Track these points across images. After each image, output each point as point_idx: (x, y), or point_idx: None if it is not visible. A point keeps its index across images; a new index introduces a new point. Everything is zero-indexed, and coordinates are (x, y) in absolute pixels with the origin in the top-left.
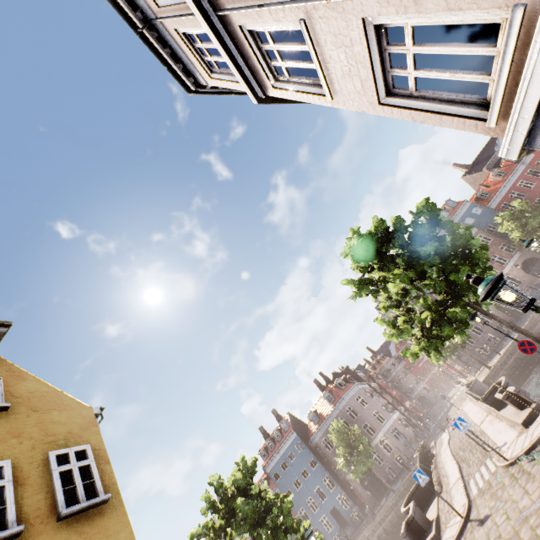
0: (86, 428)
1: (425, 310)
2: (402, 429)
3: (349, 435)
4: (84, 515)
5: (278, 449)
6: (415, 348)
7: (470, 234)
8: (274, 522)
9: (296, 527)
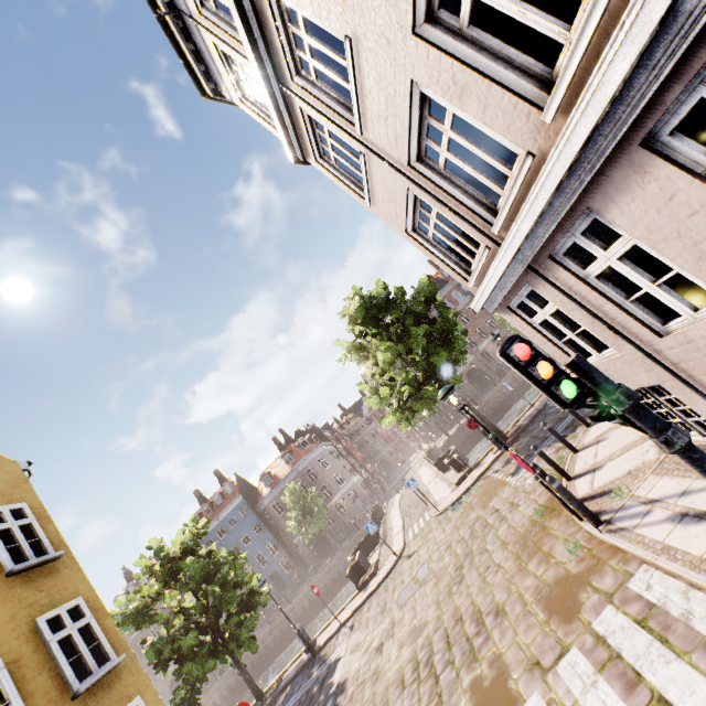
0: (16, 485)
1: (406, 384)
2: (359, 492)
3: (306, 498)
4: (36, 571)
5: (217, 515)
6: (390, 417)
7: (456, 321)
8: (225, 578)
9: (247, 581)
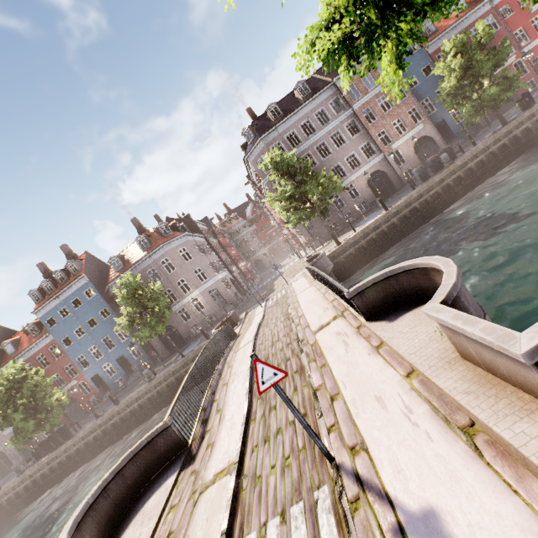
0: None
1: None
2: (222, 290)
3: (146, 293)
4: None
5: (57, 293)
6: None
7: None
8: None
9: None
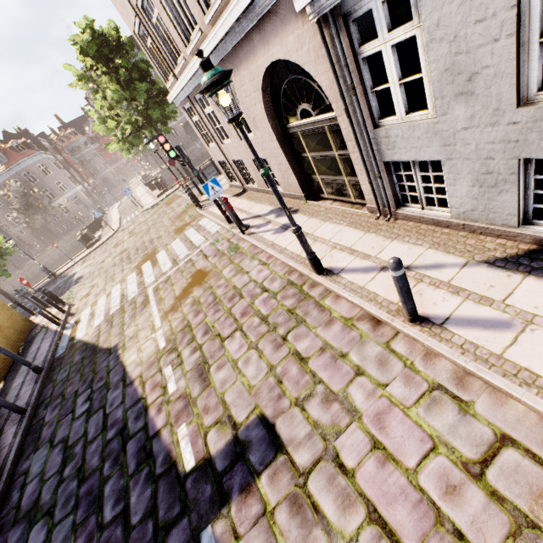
0: None
1: (129, 124)
2: (83, 199)
3: (29, 196)
4: None
5: None
6: (115, 145)
7: None
8: None
9: None
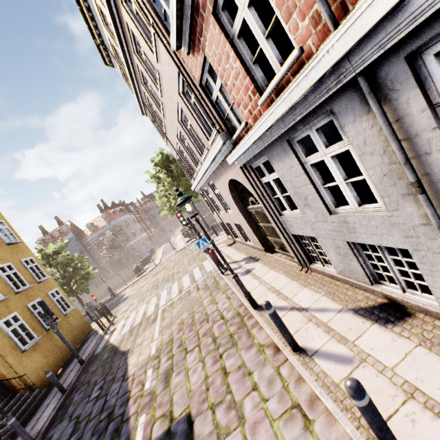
0: None
1: (174, 199)
2: (145, 242)
3: (114, 240)
4: (15, 245)
5: (55, 241)
6: (164, 211)
7: None
8: (76, 265)
9: (87, 268)
